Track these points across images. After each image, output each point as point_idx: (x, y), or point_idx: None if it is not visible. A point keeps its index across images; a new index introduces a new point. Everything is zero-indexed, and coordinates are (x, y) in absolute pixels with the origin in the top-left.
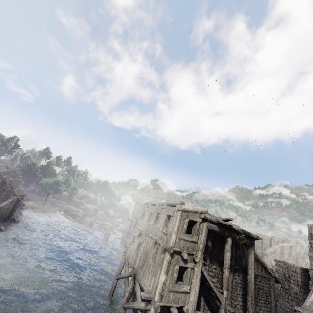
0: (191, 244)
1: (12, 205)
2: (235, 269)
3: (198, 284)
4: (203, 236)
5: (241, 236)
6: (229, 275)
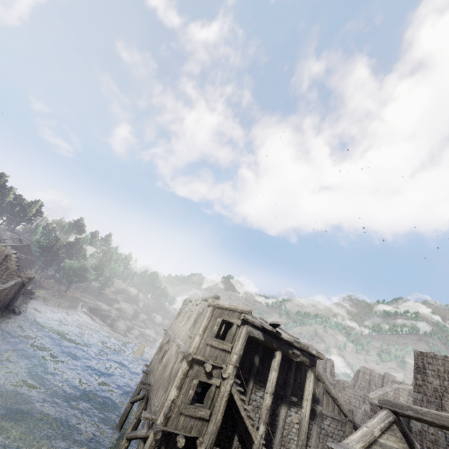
0: (221, 353)
1: (14, 289)
2: (292, 402)
3: (222, 409)
4: (239, 344)
5: (296, 352)
6: (270, 404)
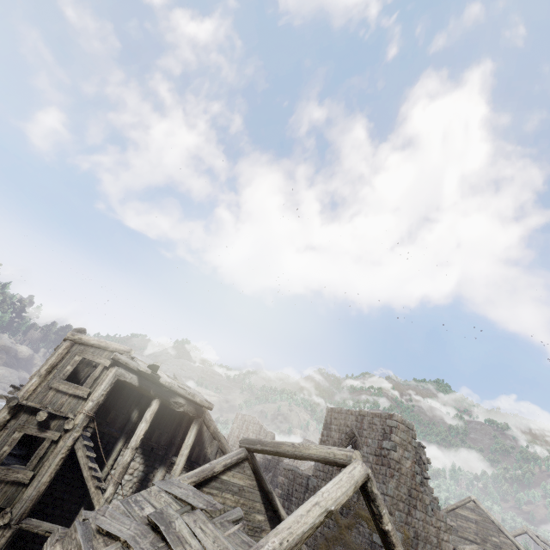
0: (72, 400)
1: None
2: (174, 464)
3: (53, 469)
4: (101, 389)
5: (180, 401)
6: (130, 460)
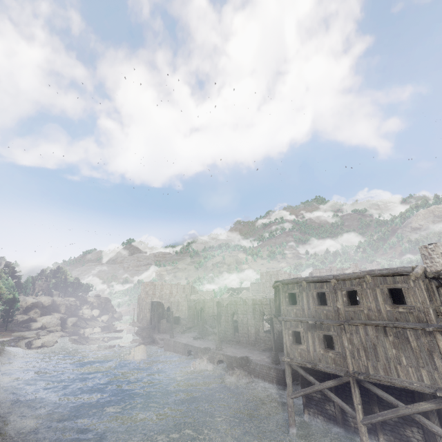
0: (434, 311)
1: None
2: None
3: None
4: (438, 297)
5: (441, 282)
6: None
